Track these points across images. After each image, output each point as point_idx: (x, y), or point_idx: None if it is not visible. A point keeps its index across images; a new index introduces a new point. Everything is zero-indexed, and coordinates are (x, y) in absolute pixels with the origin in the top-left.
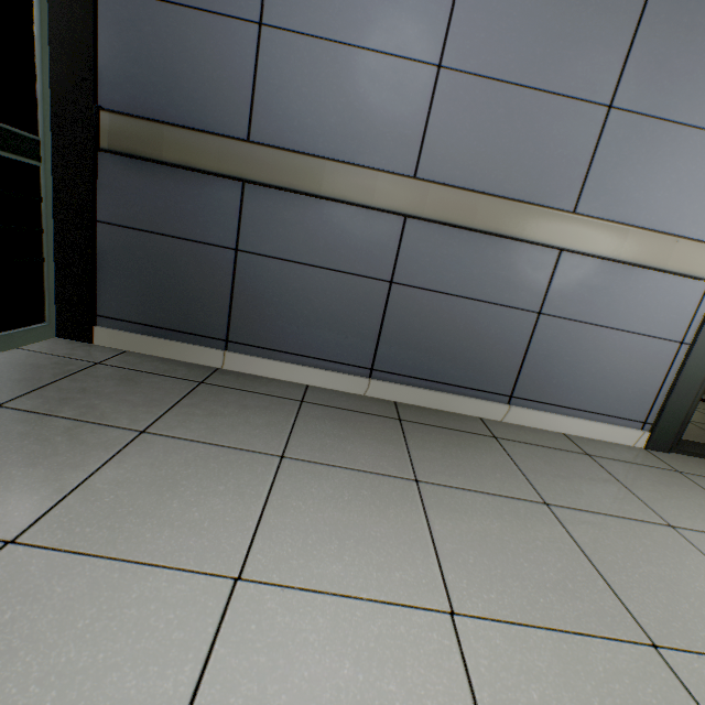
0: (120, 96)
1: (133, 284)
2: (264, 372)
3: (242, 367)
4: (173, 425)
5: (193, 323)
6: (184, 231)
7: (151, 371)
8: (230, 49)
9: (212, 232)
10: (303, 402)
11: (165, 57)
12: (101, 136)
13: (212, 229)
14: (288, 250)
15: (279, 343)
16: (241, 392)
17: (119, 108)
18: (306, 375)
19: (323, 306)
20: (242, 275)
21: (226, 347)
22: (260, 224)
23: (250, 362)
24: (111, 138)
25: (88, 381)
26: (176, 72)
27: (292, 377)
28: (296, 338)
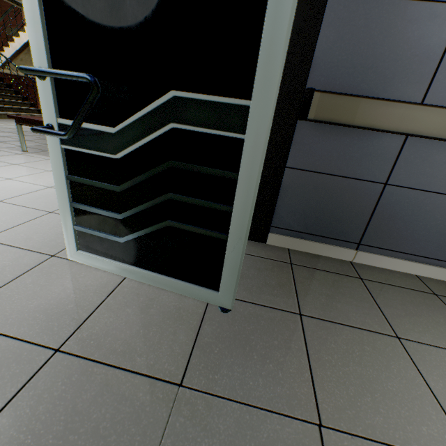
0: (324, 77)
1: (300, 207)
2: (383, 265)
3: (367, 261)
4: (404, 329)
5: (336, 232)
6: (347, 172)
7: (324, 269)
8: (429, 29)
9: (369, 172)
10: (437, 295)
11: (369, 43)
12: (310, 110)
13: (369, 170)
14: (428, 183)
15: (398, 246)
16: (392, 287)
17: (321, 87)
18: (415, 268)
19: (444, 223)
20: (384, 201)
21: (356, 248)
22: (411, 165)
23: (374, 258)
24: (317, 111)
25: (309, 283)
26: (375, 54)
27: (403, 269)
28: (414, 244)
